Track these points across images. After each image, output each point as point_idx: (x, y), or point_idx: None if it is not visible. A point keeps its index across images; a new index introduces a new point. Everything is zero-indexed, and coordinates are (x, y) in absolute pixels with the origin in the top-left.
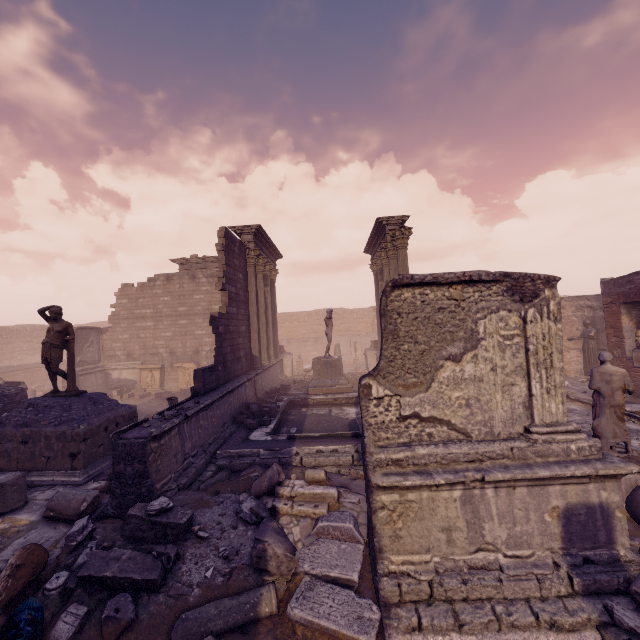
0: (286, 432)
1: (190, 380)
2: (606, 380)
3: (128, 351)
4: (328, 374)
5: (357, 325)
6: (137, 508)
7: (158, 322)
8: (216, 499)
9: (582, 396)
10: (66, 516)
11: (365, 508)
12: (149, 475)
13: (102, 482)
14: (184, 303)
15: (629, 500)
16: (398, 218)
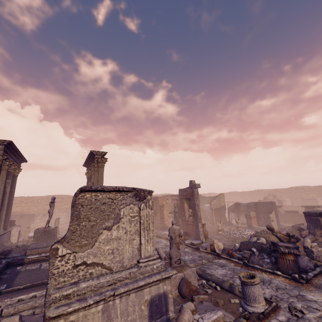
0: None
1: None
2: (173, 232)
3: None
4: (45, 239)
5: None
6: None
7: None
8: None
9: None
10: None
11: None
12: None
13: None
14: None
15: (179, 286)
16: (102, 152)
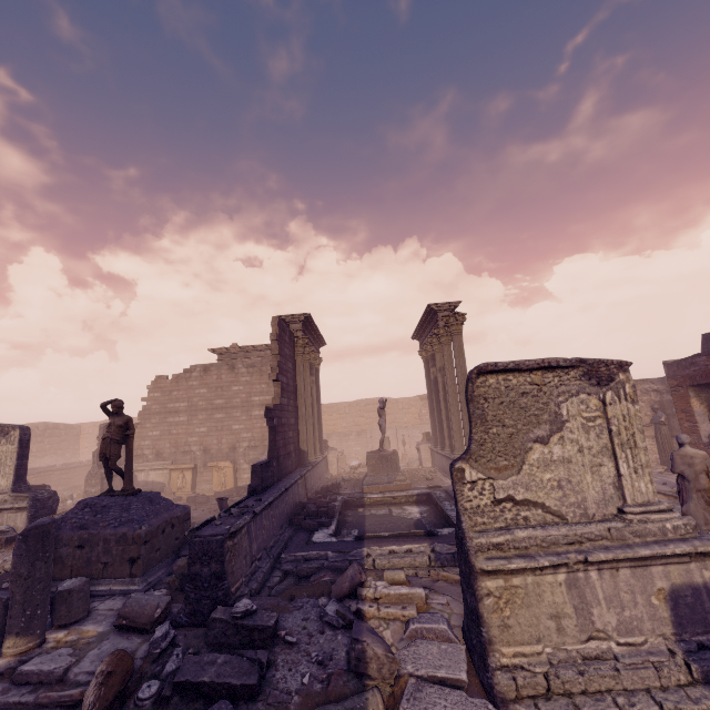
0: (347, 534)
1: (225, 481)
2: (688, 463)
3: (157, 449)
4: (384, 469)
5: (403, 416)
6: (219, 611)
7: (192, 416)
8: (294, 604)
9: (663, 488)
10: (139, 624)
11: (455, 610)
12: (226, 576)
13: (163, 591)
14: (221, 395)
15: None
16: (449, 304)
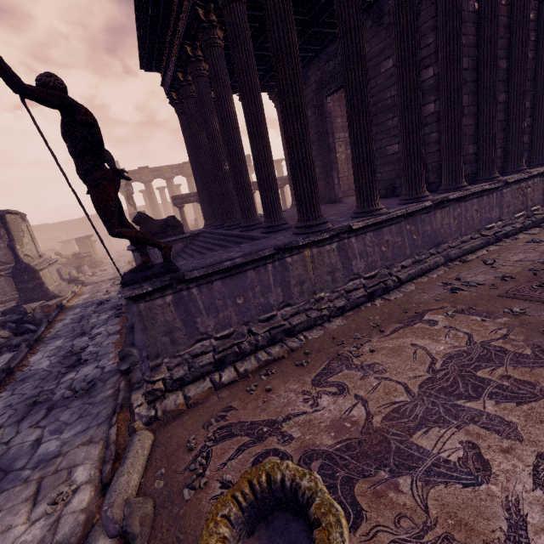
0: None
1: None
2: None
3: None
4: None
5: None
6: None
7: None
8: None
9: None
10: None
11: None
12: None
13: None
14: None
15: None
16: None
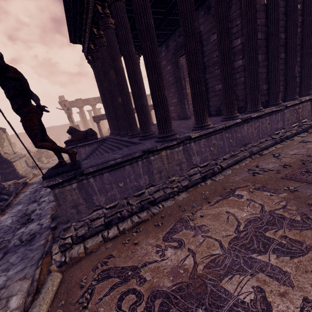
0: None
1: None
2: None
3: None
4: None
5: None
6: None
7: None
8: None
9: None
10: None
11: None
12: None
13: None
14: None
15: None
16: None
